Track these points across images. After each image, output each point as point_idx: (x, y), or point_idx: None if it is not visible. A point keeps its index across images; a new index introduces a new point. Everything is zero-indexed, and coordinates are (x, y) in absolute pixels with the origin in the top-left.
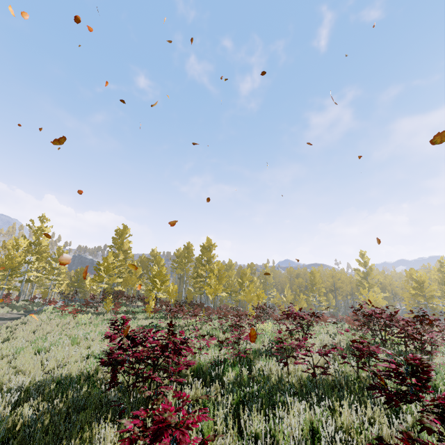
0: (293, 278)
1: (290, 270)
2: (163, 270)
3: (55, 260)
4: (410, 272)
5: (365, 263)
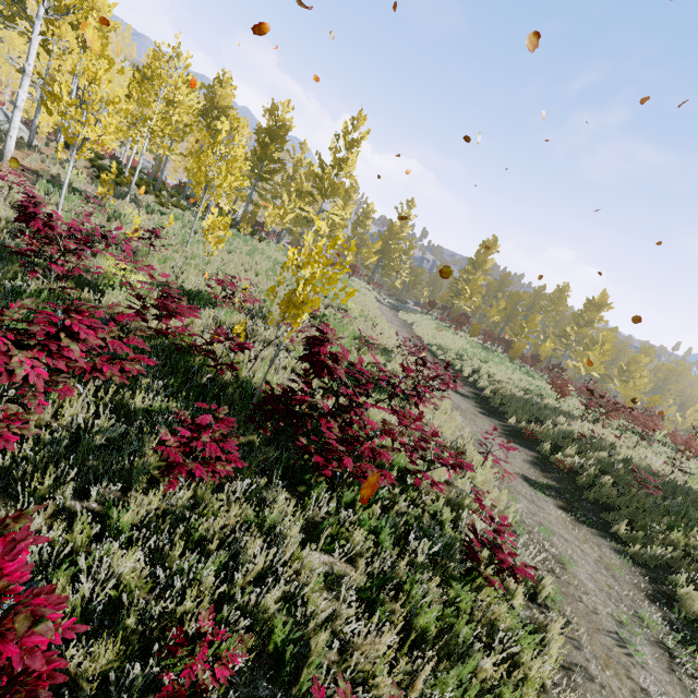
0: None
1: None
2: (537, 319)
3: (405, 253)
4: None
5: None
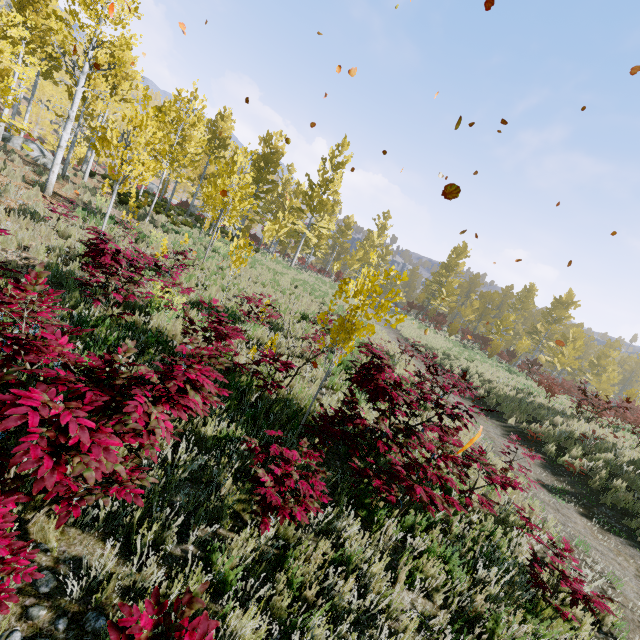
0: None
1: None
2: (511, 318)
3: (382, 258)
4: None
5: None
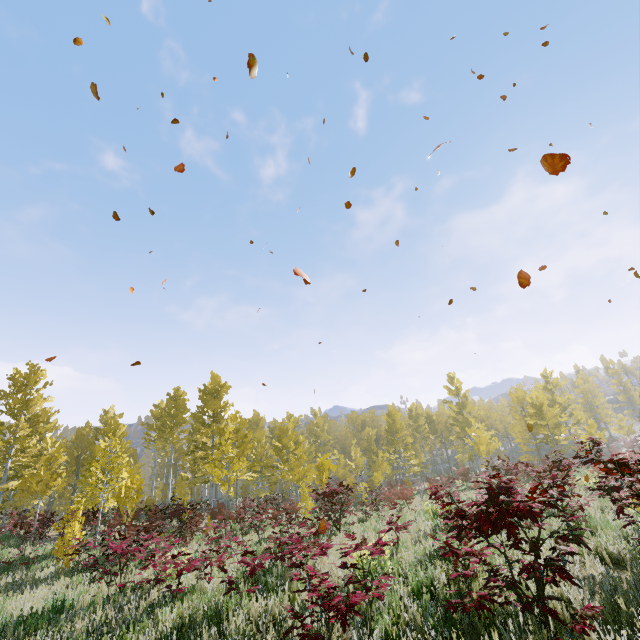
0: (357, 429)
1: (352, 417)
2: (112, 446)
3: None
4: (517, 395)
5: (456, 391)
